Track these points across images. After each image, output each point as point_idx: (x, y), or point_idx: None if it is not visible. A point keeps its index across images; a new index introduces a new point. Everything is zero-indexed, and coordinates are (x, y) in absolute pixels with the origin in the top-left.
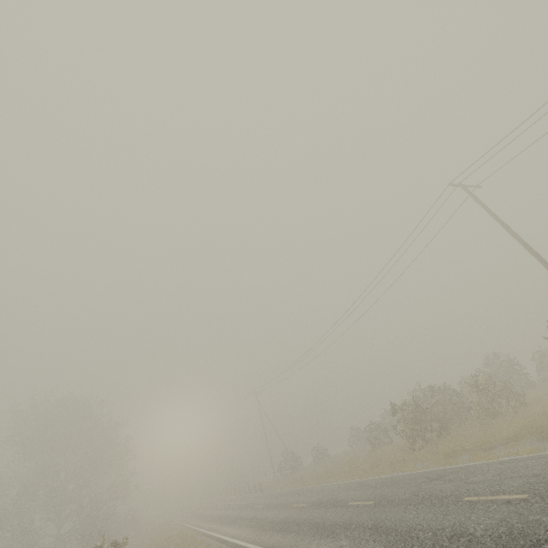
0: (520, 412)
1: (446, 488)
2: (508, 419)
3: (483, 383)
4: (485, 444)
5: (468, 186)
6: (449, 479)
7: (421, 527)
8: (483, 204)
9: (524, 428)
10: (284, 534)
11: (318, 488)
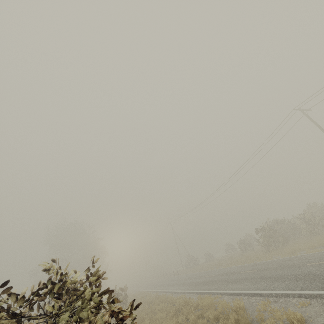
0: None
1: (296, 262)
2: (323, 236)
3: (309, 217)
4: (312, 246)
5: (304, 110)
6: (296, 259)
7: (287, 274)
8: (312, 120)
9: None
10: (209, 285)
11: (216, 270)
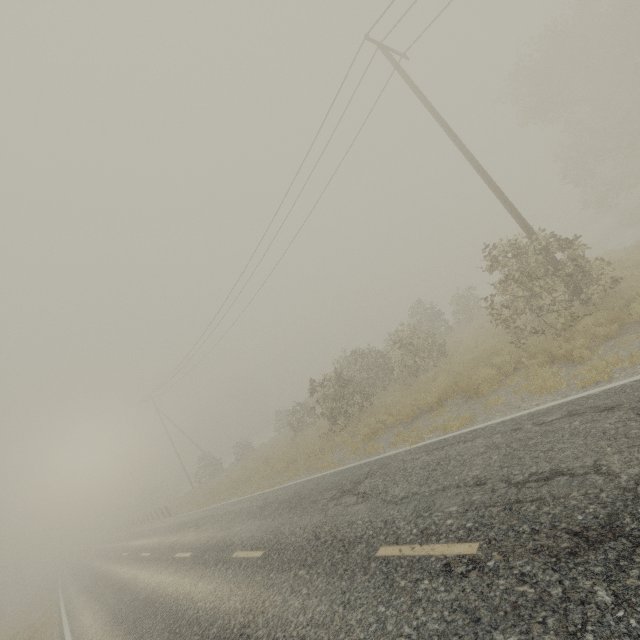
0: (441, 364)
1: (357, 517)
2: (430, 376)
3: (406, 338)
4: (408, 416)
5: (392, 49)
6: (363, 493)
7: None
8: (410, 79)
9: (449, 387)
10: None
11: (221, 511)
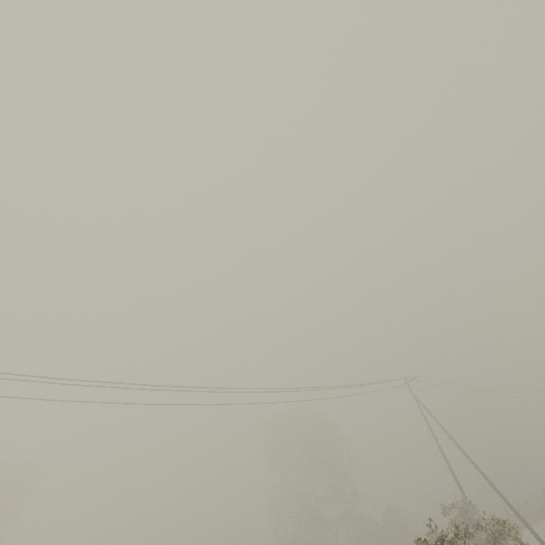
0: None
1: None
2: None
3: None
4: None
5: None
6: None
7: None
8: None
9: None
10: None
11: None
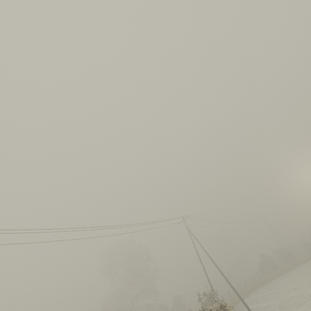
0: None
1: None
2: None
3: None
4: None
5: None
6: None
7: None
8: None
9: None
10: None
11: None
